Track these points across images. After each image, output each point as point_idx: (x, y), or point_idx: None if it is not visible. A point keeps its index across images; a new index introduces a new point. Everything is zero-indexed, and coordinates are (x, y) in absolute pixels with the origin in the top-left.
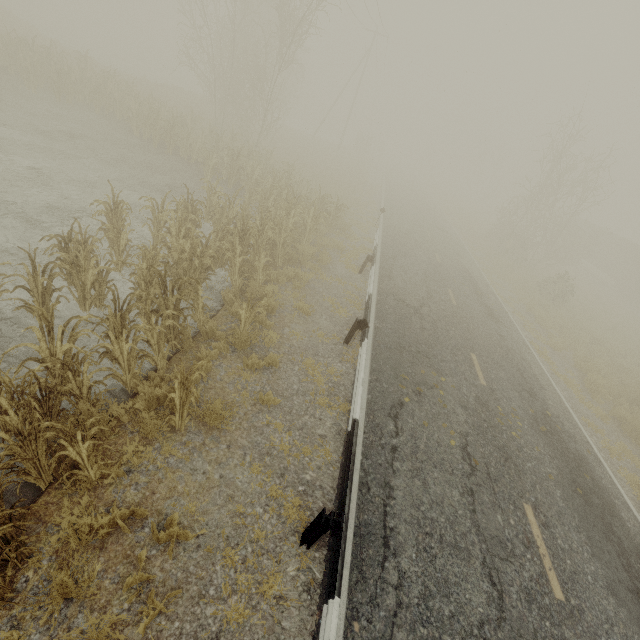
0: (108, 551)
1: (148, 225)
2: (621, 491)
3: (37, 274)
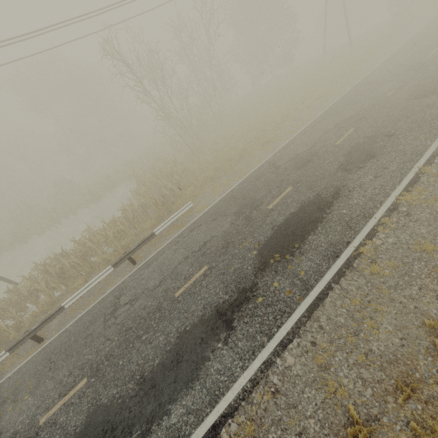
0: None
1: None
2: None
3: None
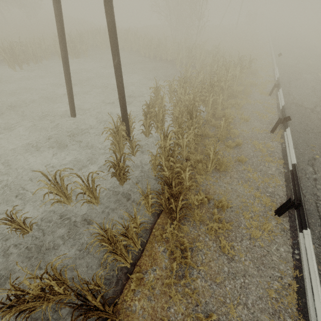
0: (201, 209)
1: (167, 94)
2: None
3: (147, 119)
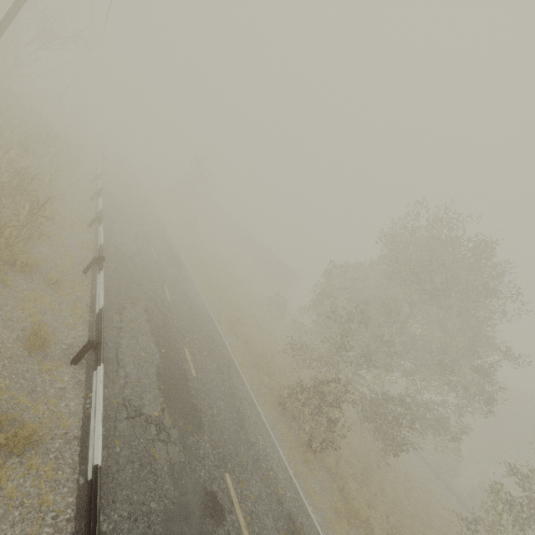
0: None
1: None
2: (185, 261)
3: None
